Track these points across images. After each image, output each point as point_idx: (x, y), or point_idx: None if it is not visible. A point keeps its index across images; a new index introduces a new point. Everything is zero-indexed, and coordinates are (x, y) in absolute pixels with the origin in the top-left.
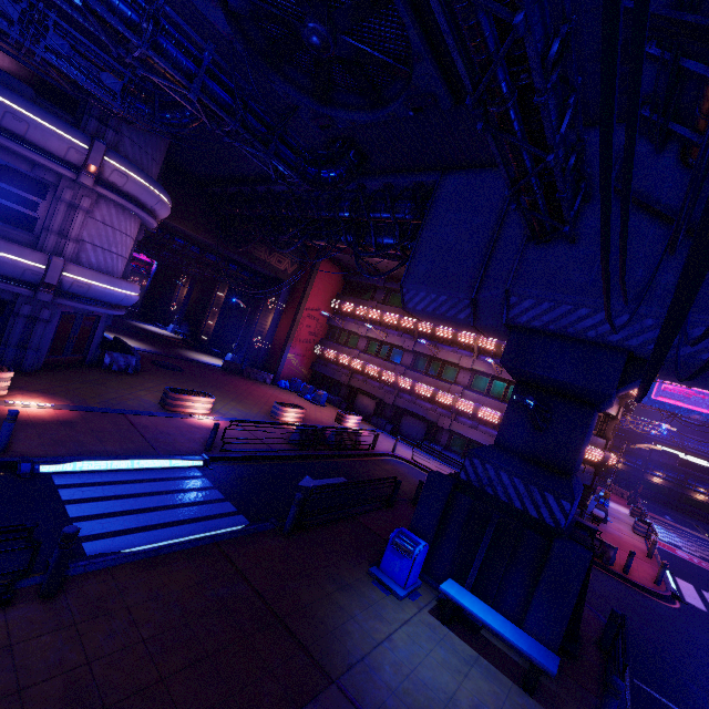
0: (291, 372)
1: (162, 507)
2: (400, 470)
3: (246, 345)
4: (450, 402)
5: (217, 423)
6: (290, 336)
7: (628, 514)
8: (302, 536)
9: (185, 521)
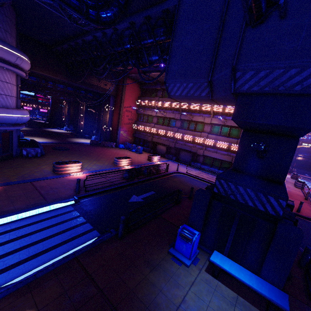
0: (124, 140)
1: (46, 238)
2: (181, 179)
3: (100, 130)
4: (202, 142)
5: (78, 179)
6: (119, 122)
7: (290, 178)
8: (130, 237)
9: (60, 244)
